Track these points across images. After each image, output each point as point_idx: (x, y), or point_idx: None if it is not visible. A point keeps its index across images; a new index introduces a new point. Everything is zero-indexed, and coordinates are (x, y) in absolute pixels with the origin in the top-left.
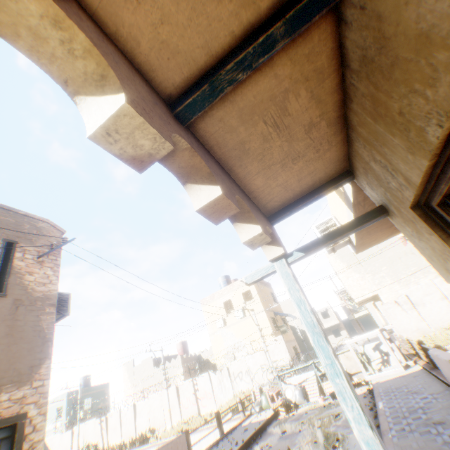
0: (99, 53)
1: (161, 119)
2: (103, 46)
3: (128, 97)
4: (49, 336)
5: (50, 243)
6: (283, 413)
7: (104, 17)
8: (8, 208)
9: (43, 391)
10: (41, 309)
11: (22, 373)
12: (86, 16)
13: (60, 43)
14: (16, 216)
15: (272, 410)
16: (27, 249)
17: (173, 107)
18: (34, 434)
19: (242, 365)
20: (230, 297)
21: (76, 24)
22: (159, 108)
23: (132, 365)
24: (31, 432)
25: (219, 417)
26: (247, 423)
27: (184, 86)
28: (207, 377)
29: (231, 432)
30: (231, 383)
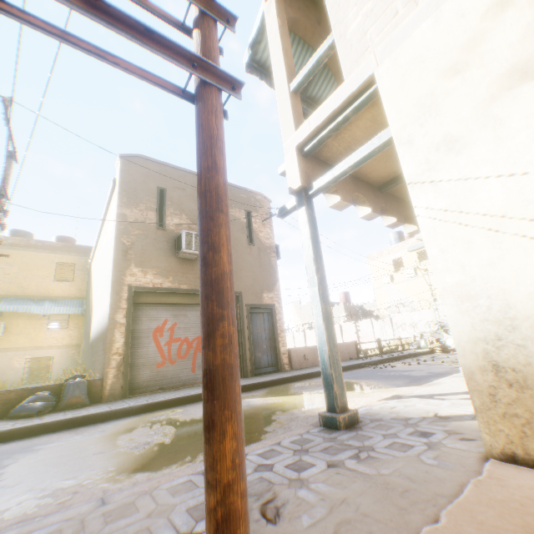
0: (364, 197)
1: (377, 204)
2: (363, 190)
3: (371, 208)
4: (276, 270)
5: (265, 211)
6: (438, 352)
7: (362, 177)
8: (241, 188)
9: (279, 297)
10: (269, 253)
11: (269, 286)
12: (359, 181)
13: (355, 197)
14: (246, 193)
15: (428, 349)
16: (256, 216)
17: (379, 189)
18: (279, 315)
19: (407, 319)
20: (401, 255)
21: (360, 194)
22: (376, 197)
23: (299, 304)
24: (278, 313)
25: (379, 342)
26: (403, 352)
27: (385, 182)
28: (369, 323)
29: (389, 354)
30: (393, 331)
